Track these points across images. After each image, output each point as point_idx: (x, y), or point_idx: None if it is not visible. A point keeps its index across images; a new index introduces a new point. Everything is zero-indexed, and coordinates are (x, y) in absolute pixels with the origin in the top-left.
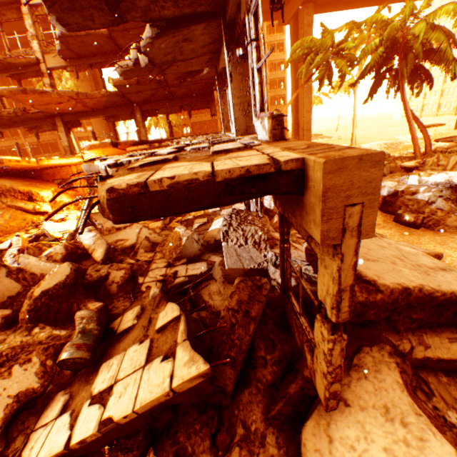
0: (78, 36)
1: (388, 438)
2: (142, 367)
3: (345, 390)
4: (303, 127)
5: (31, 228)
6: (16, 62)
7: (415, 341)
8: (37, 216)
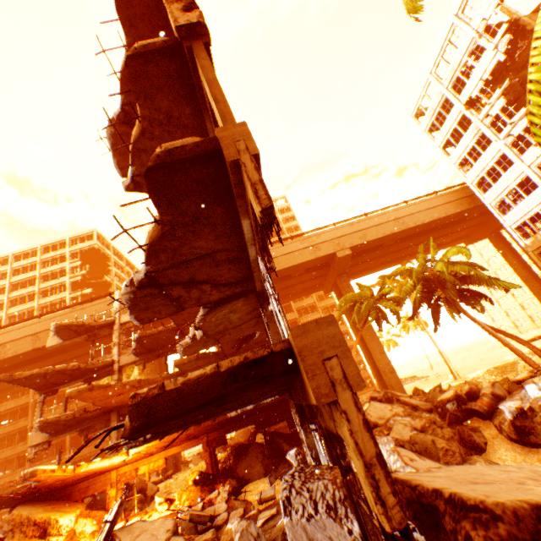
0: (152, 334)
1: None
2: None
3: None
4: (384, 369)
5: None
6: (94, 366)
7: None
8: None
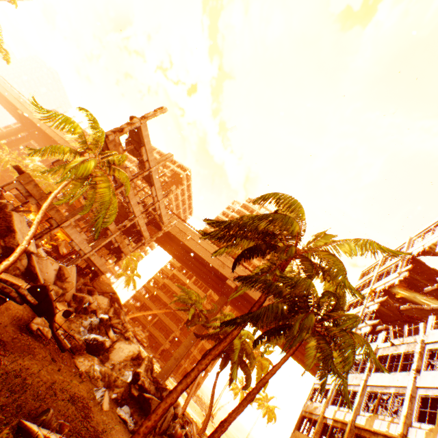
0: None
1: None
2: None
3: None
4: (175, 353)
5: None
6: None
7: None
8: None
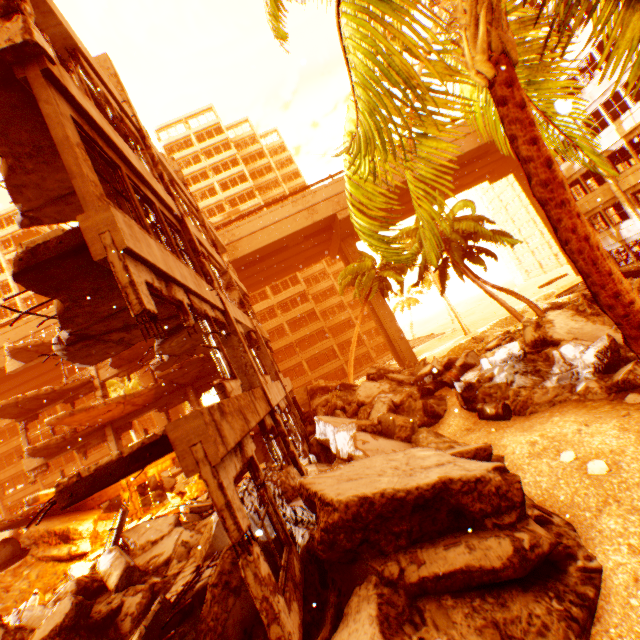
0: None
1: None
2: None
3: None
4: (394, 337)
5: (61, 583)
6: (72, 386)
7: (407, 560)
8: (72, 562)
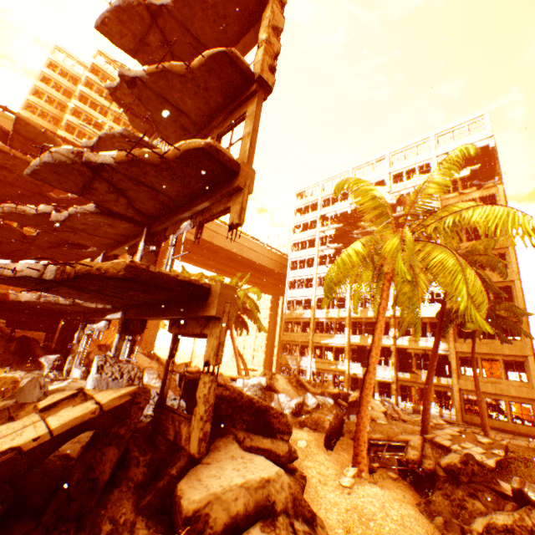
0: None
1: (235, 464)
2: (41, 420)
3: (208, 458)
4: (149, 339)
5: None
6: None
7: (246, 435)
8: None
